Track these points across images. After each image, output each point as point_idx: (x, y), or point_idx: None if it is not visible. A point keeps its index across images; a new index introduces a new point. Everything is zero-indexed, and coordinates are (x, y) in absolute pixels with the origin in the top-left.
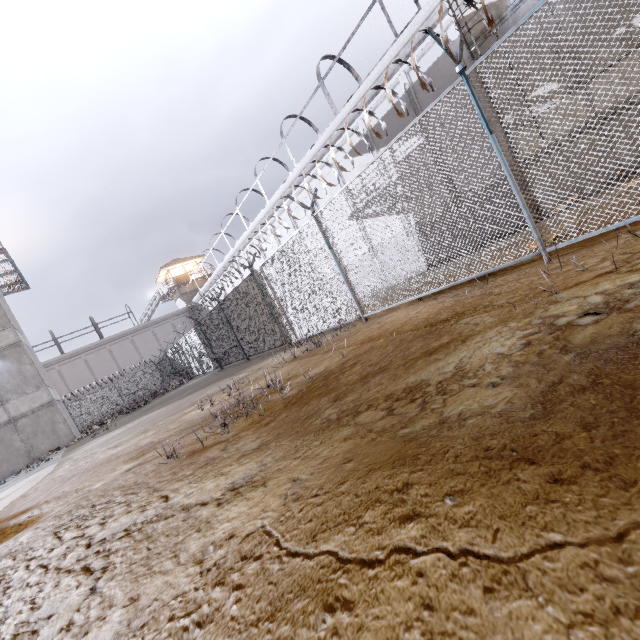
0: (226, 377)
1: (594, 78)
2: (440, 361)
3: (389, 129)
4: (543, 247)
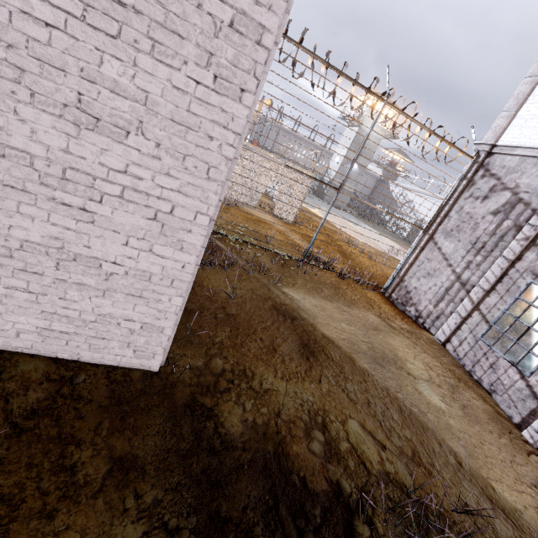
0: None
1: None
2: None
3: None
4: None
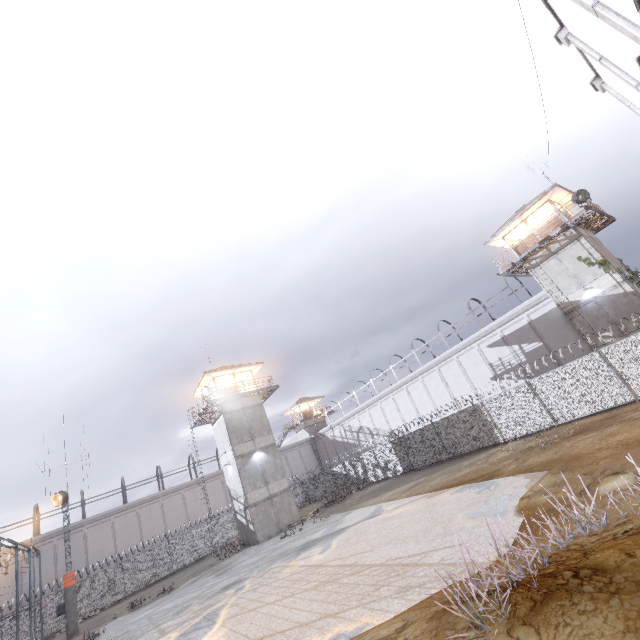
0: (458, 462)
1: (636, 359)
2: (623, 418)
3: (518, 337)
4: (635, 398)
